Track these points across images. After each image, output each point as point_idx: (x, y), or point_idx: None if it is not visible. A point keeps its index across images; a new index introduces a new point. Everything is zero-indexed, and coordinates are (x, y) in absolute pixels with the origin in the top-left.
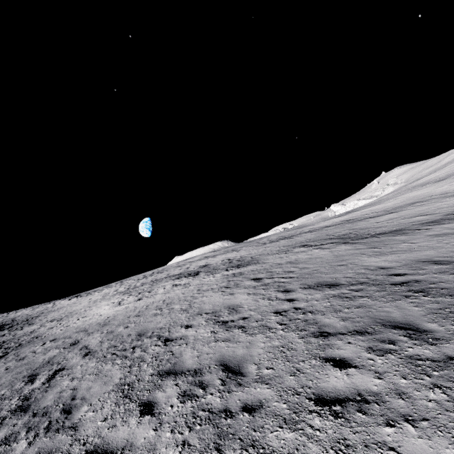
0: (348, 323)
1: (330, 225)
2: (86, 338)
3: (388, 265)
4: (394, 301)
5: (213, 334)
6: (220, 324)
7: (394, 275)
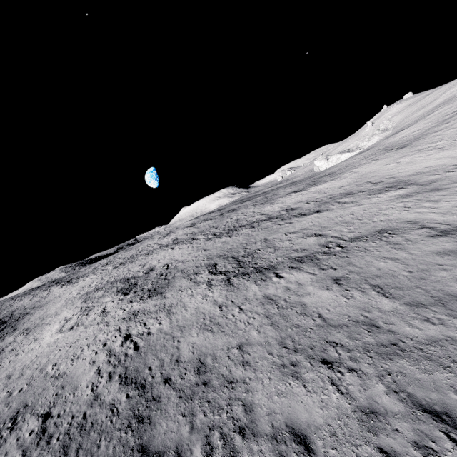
0: (73, 456)
1: (273, 215)
2: None
3: (183, 356)
4: (118, 430)
5: (29, 435)
6: (43, 420)
7: (164, 381)
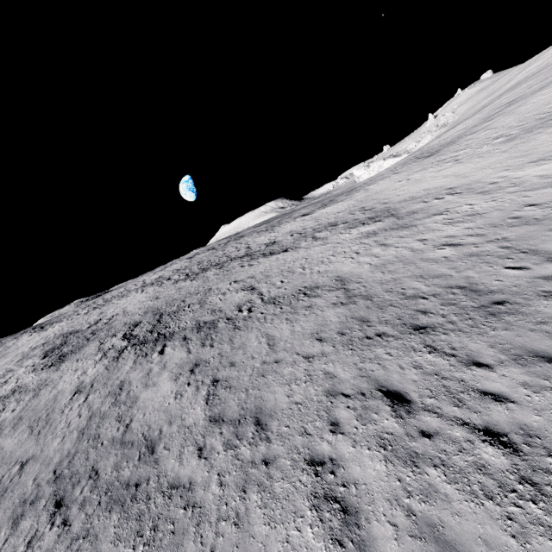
0: None
1: (253, 250)
2: None
3: None
4: None
5: None
6: None
7: None
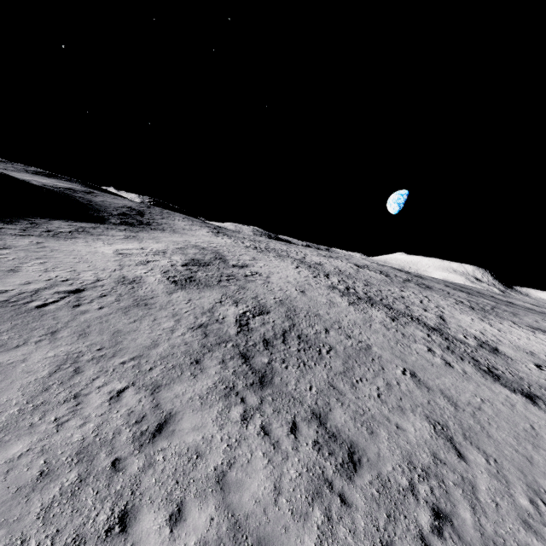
0: None
1: (451, 331)
2: (8, 250)
3: None
4: None
5: None
6: None
7: None
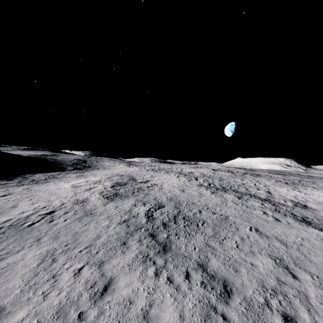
0: None
1: (275, 199)
2: (10, 195)
3: (0, 263)
4: None
5: None
6: None
7: None
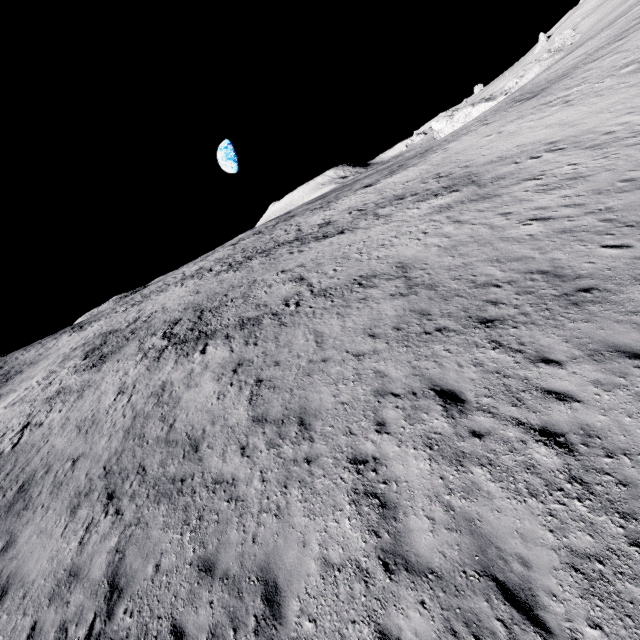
0: None
1: (304, 233)
2: None
3: (31, 464)
4: None
5: None
6: None
7: None
